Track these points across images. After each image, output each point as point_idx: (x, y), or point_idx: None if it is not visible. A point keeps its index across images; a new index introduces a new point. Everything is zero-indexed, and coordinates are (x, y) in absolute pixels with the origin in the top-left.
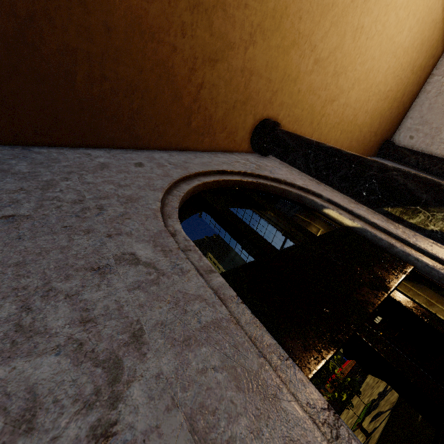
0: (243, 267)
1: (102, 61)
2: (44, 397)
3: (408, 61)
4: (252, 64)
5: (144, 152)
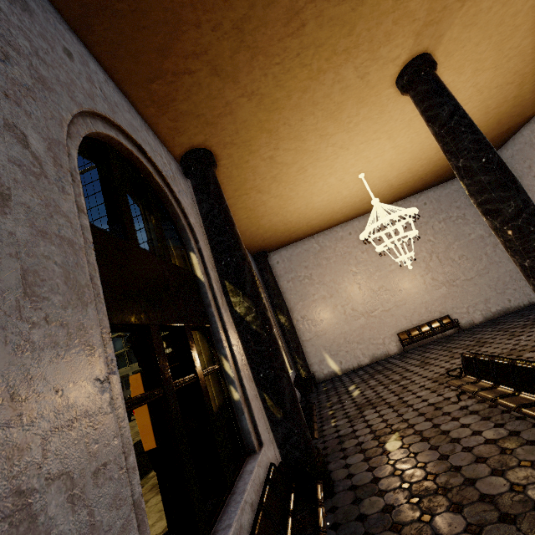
0: (105, 232)
1: None
2: None
3: (310, 216)
4: (237, 108)
5: (81, 46)
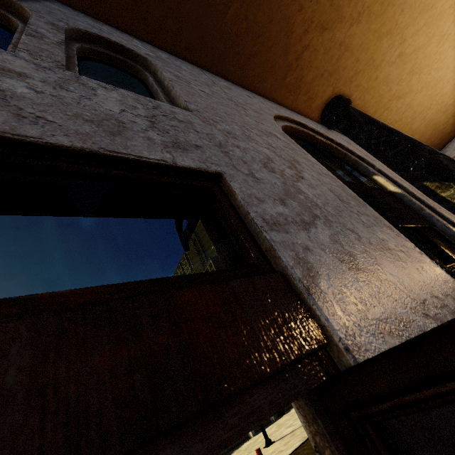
0: None
1: (250, 4)
2: (272, 158)
3: None
4: (350, 40)
5: (247, 91)
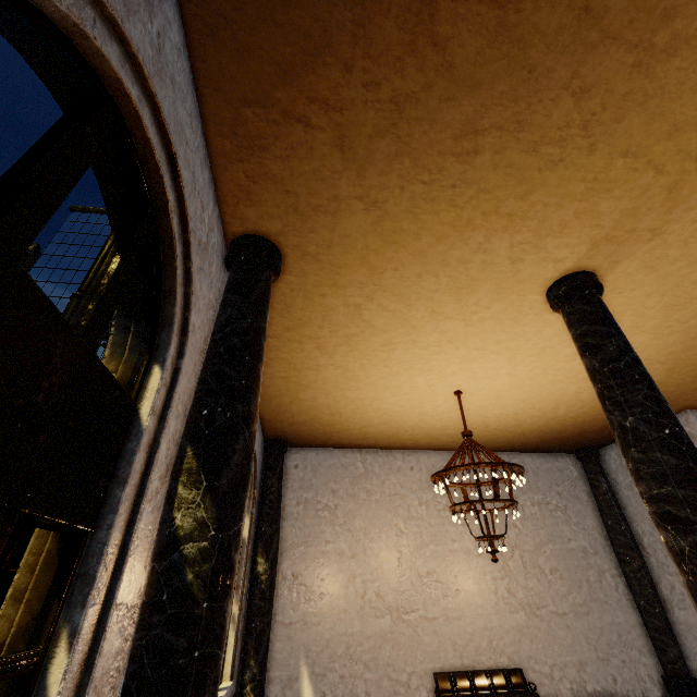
0: None
1: None
2: None
3: (370, 417)
4: (346, 212)
5: None
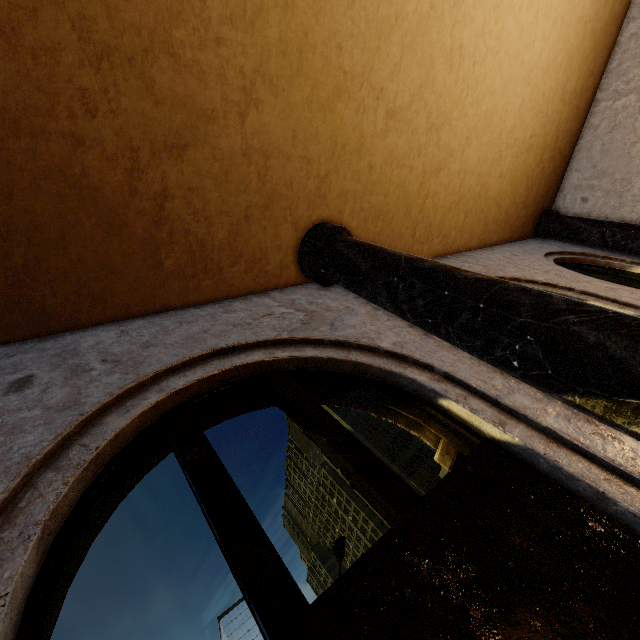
0: None
1: None
2: None
3: (552, 87)
4: (263, 139)
5: (62, 341)
